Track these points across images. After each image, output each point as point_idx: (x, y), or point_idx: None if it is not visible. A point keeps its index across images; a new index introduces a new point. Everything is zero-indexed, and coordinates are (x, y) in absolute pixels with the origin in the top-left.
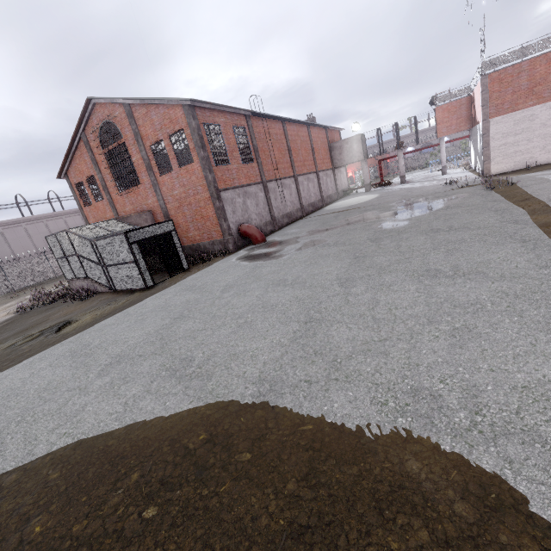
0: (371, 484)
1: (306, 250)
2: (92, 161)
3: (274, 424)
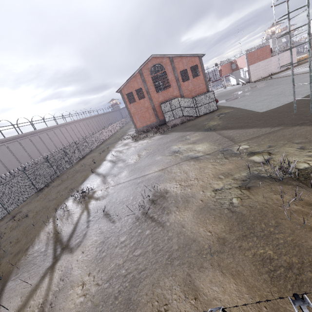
0: None
1: (251, 93)
2: (143, 81)
3: None
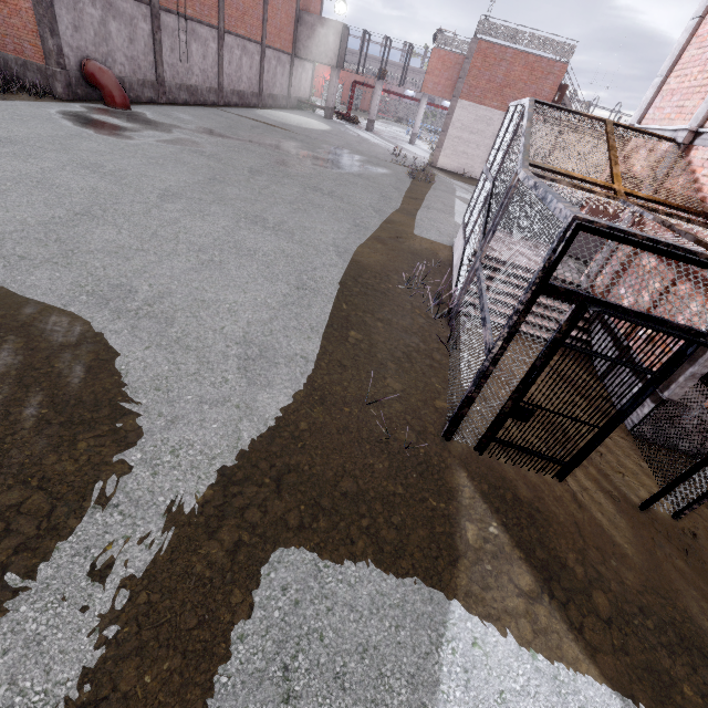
0: (7, 321)
1: (169, 146)
2: None
3: None
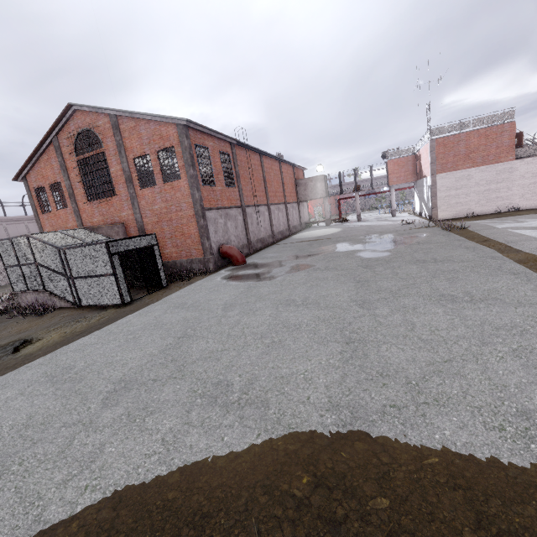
0: None
1: (297, 272)
2: (61, 167)
3: (389, 459)
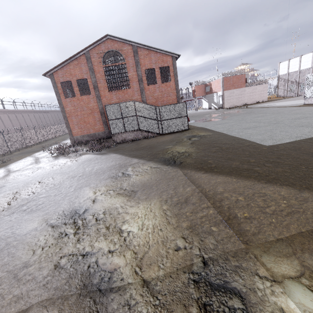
0: None
1: (229, 117)
2: (90, 69)
3: None
